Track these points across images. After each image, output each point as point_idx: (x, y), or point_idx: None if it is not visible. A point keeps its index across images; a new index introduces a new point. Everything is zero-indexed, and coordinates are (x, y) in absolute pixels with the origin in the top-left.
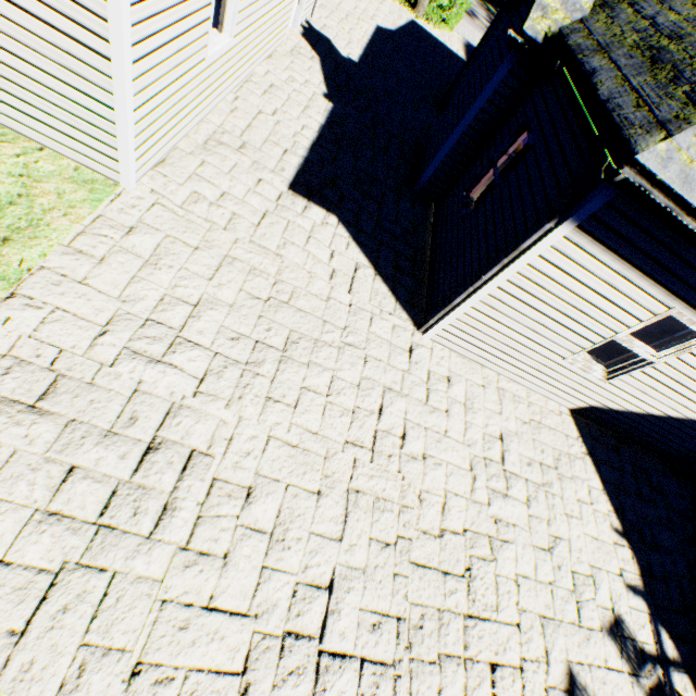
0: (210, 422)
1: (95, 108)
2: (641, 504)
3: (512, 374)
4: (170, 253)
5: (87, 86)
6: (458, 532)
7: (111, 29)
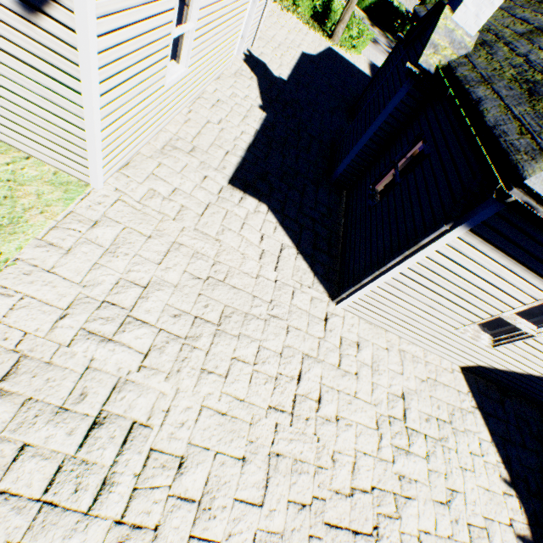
0: (151, 394)
1: (69, 129)
2: (524, 453)
3: (411, 338)
4: (127, 242)
5: (63, 113)
6: (366, 490)
7: (82, 72)
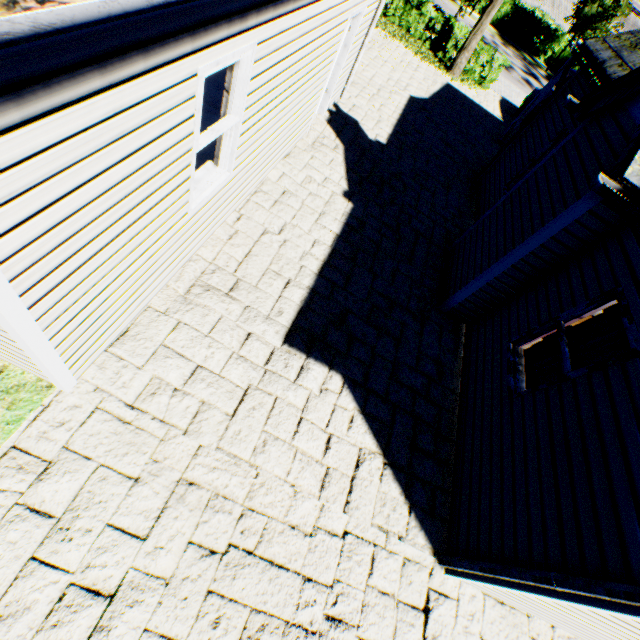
0: None
1: None
2: None
3: (575, 632)
4: (95, 497)
5: None
6: None
7: None
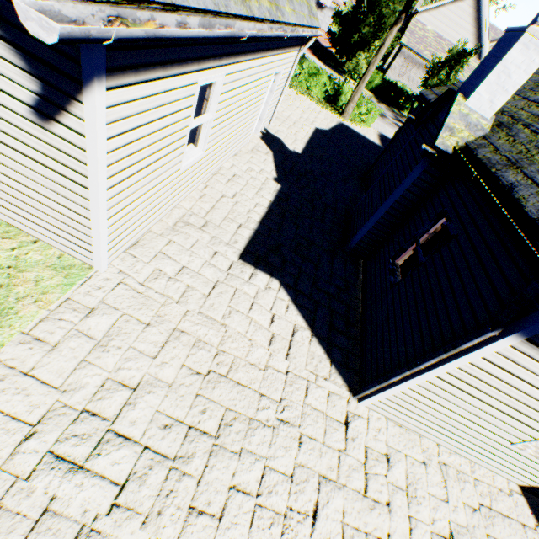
0: None
1: (76, 217)
2: None
3: (453, 446)
4: (122, 332)
5: (71, 204)
6: None
7: (89, 170)
